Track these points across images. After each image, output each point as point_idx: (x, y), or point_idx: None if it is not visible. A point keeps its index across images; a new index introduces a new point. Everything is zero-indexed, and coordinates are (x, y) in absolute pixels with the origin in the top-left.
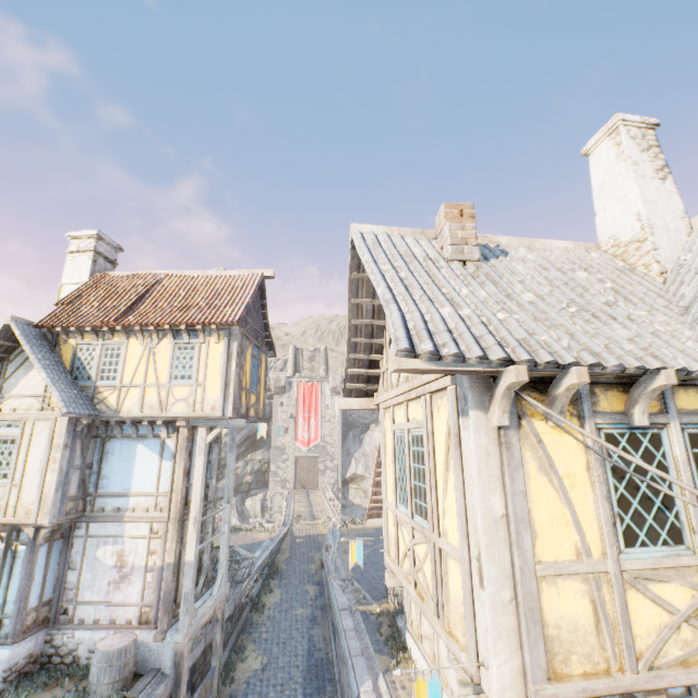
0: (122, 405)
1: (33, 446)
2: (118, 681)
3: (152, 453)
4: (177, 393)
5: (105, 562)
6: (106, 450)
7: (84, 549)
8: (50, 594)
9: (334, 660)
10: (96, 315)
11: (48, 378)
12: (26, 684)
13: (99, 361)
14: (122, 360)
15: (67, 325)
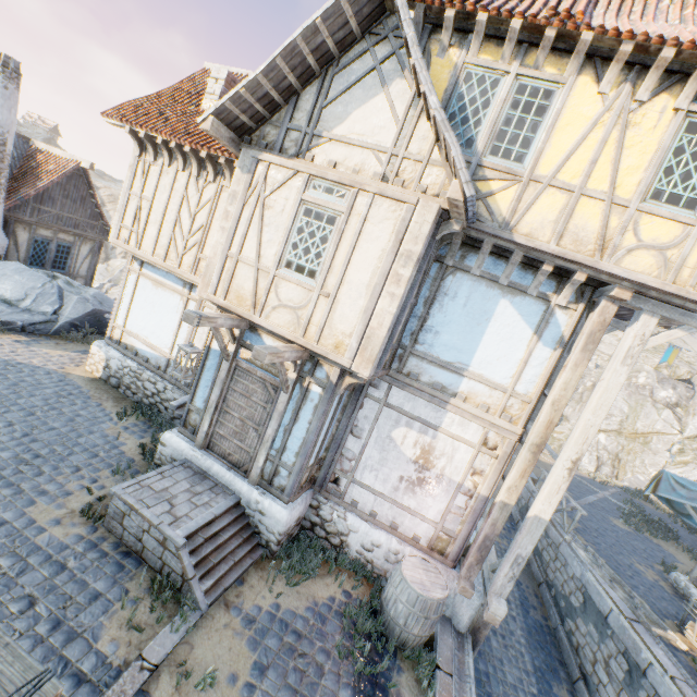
0: (520, 217)
1: (362, 240)
2: (426, 636)
3: (521, 322)
4: (645, 229)
5: (401, 448)
6: (443, 288)
7: (377, 418)
8: (321, 452)
9: (565, 641)
10: (515, 3)
11: (441, 111)
12: (300, 559)
13: (498, 112)
14: (548, 122)
15: (472, 4)
